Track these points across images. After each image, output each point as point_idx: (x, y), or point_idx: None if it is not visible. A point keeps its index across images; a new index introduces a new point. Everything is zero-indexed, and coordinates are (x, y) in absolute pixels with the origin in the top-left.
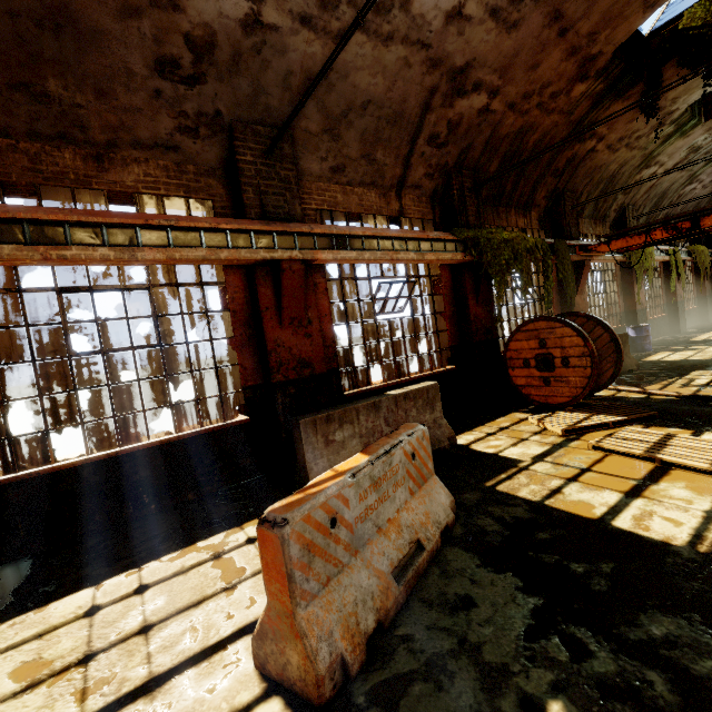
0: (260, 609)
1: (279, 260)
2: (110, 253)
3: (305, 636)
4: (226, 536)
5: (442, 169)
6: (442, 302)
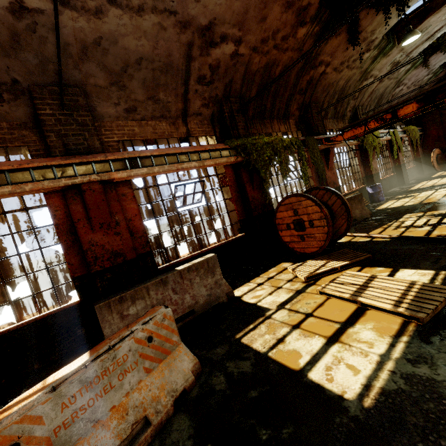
0: None
1: (79, 184)
2: None
3: None
4: None
5: (214, 100)
6: (229, 191)
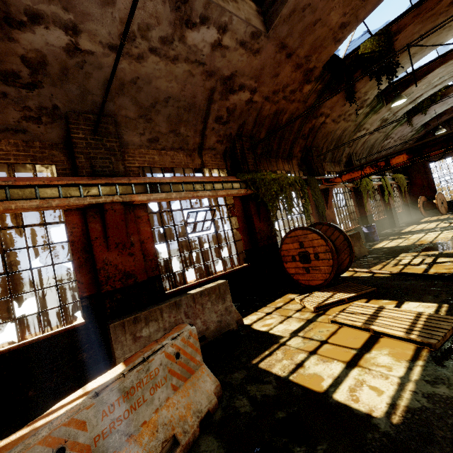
0: None
1: (103, 204)
2: None
3: None
4: None
5: (228, 137)
6: (237, 221)
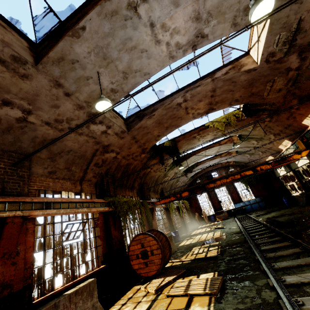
0: None
1: (6, 217)
2: None
3: None
4: None
5: (100, 174)
6: (99, 230)
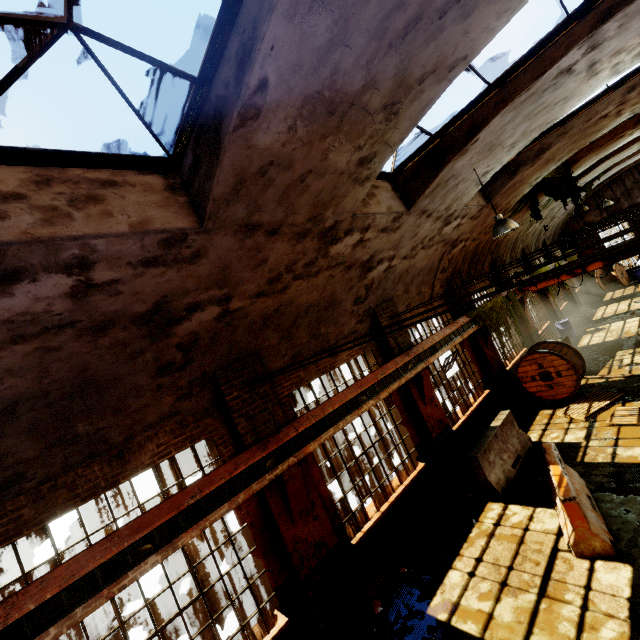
0: (548, 543)
1: (420, 372)
2: (373, 402)
3: (598, 535)
4: (479, 528)
5: (446, 280)
6: (467, 353)
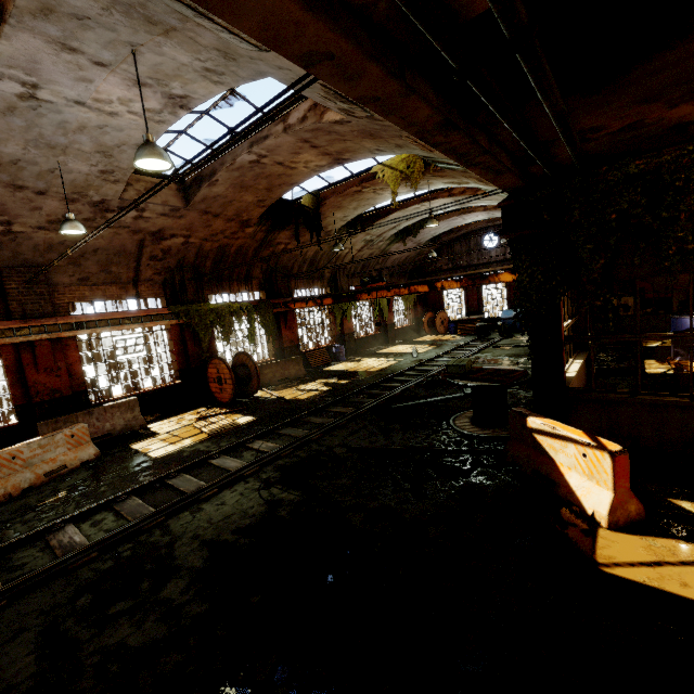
0: None
1: (33, 341)
2: None
3: None
4: None
5: (167, 269)
6: (173, 344)
